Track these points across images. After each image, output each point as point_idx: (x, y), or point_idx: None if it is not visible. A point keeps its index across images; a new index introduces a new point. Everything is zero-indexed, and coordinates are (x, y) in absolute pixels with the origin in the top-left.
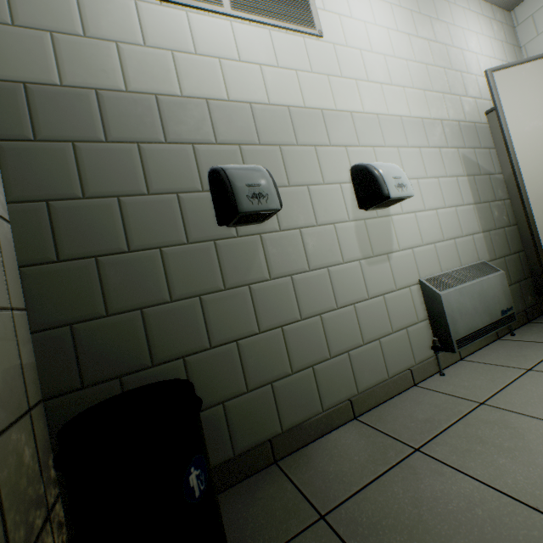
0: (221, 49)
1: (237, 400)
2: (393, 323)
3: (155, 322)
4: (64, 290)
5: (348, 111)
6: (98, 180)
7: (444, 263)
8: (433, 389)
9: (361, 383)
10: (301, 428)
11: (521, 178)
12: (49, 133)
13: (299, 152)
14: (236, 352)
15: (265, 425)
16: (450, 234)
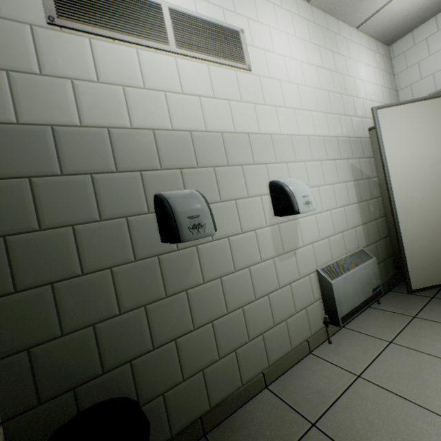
0: (167, 83)
1: (174, 389)
2: (296, 305)
3: (106, 335)
4: (22, 318)
5: (269, 133)
6: (54, 211)
7: (334, 252)
8: (324, 358)
9: (272, 357)
10: (225, 403)
11: (392, 193)
12: (6, 170)
13: (230, 171)
14: (174, 349)
15: (197, 405)
16: (340, 229)
